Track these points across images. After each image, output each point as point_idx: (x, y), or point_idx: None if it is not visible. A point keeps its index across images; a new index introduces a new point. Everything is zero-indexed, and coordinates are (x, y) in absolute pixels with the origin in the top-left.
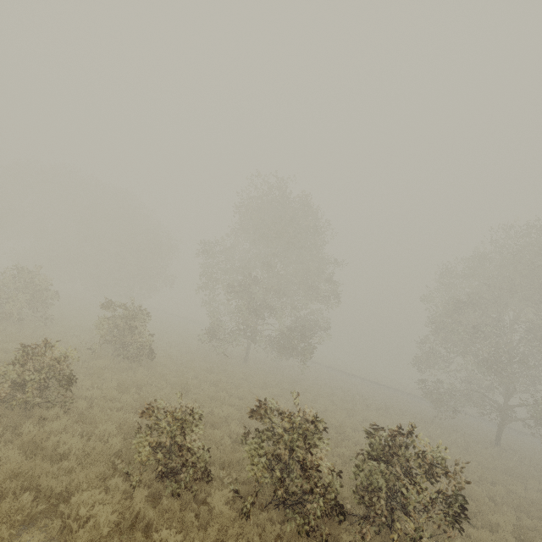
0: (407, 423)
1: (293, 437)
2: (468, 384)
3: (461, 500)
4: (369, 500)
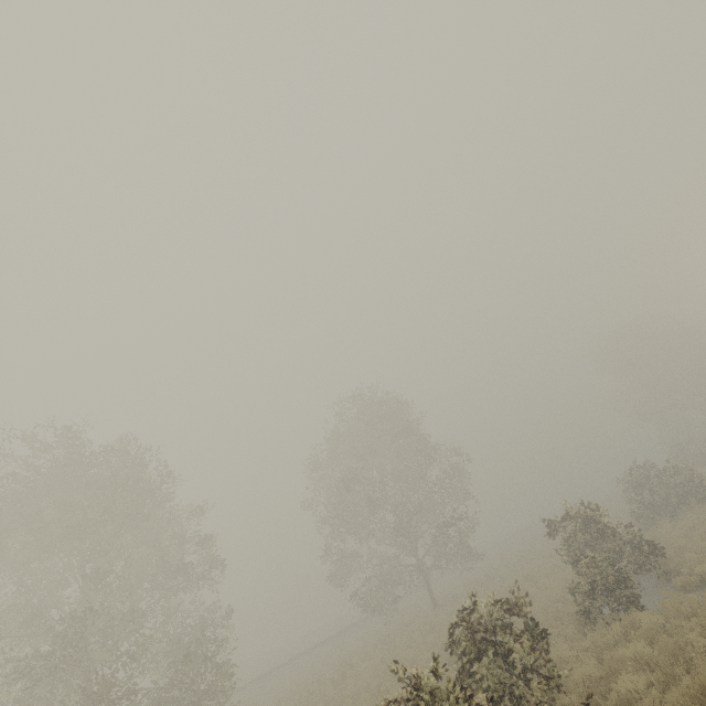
0: (380, 656)
1: (449, 704)
2: (382, 568)
3: (533, 623)
4: (512, 702)
